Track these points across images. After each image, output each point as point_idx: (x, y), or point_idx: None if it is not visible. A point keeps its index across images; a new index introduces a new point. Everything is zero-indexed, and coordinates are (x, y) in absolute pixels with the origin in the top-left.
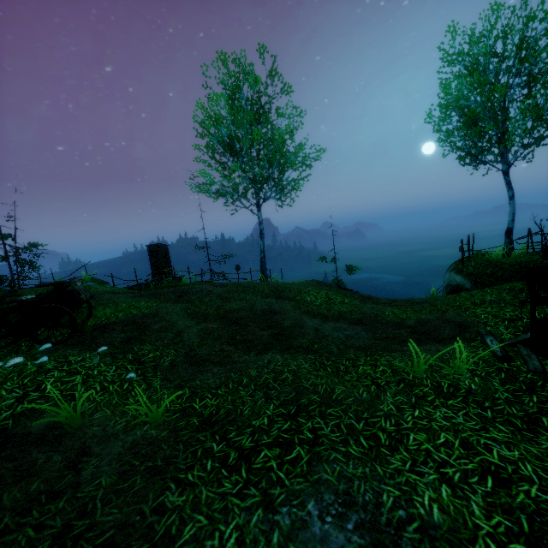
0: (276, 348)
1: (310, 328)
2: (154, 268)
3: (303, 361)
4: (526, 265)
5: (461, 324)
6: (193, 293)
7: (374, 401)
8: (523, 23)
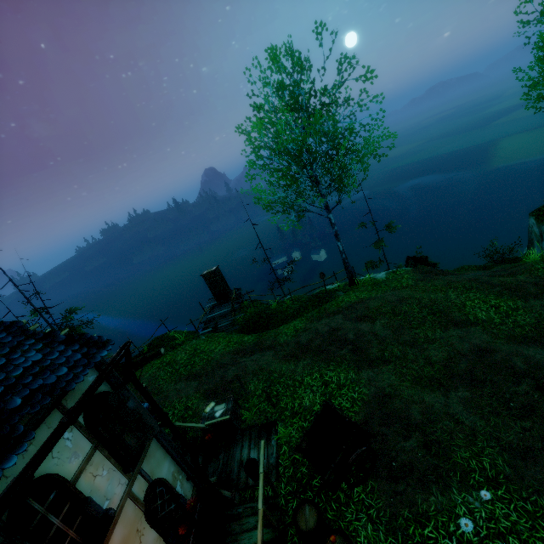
0: None
1: None
2: (217, 294)
3: None
4: None
5: None
6: (361, 342)
7: None
8: None
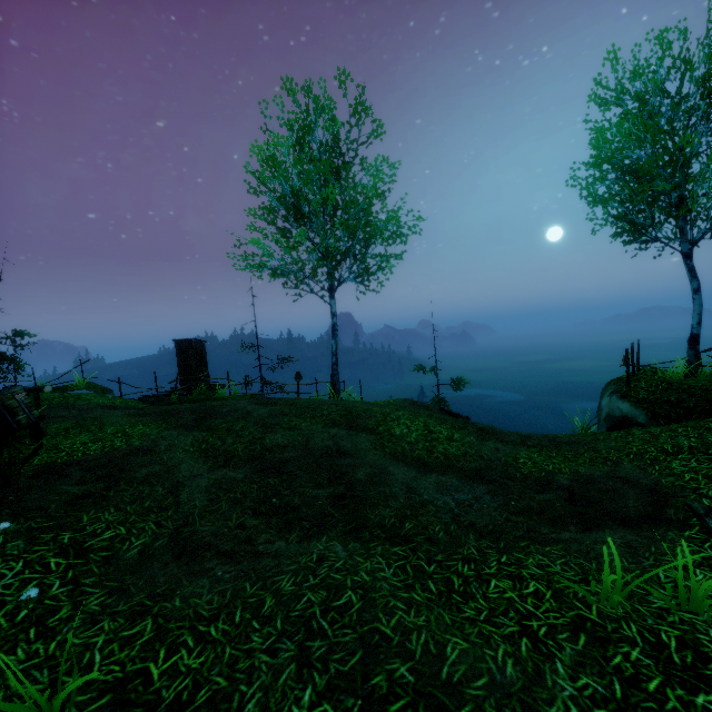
0: (337, 528)
1: (398, 485)
2: (183, 372)
3: (383, 562)
4: None
5: (652, 490)
6: (222, 414)
7: (533, 690)
8: (709, 50)
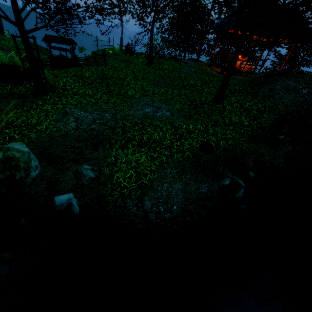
0: None
1: None
2: None
3: None
4: (111, 53)
5: None
6: None
7: None
8: None
